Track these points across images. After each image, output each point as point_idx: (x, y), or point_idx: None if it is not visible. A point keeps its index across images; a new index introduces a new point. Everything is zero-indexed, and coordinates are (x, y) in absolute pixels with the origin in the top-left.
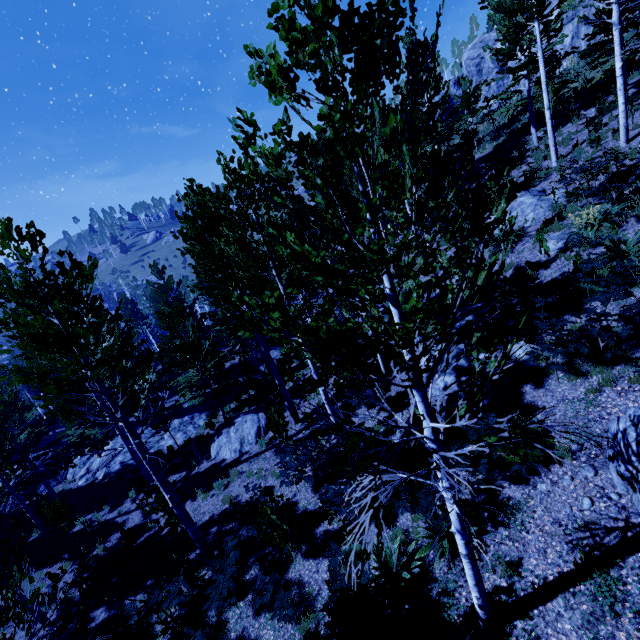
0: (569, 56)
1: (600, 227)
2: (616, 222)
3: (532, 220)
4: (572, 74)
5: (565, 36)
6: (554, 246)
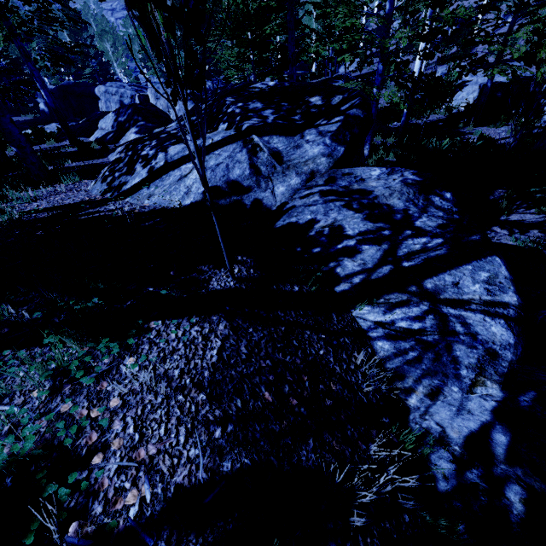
0: None
1: None
2: None
3: None
4: None
5: None
6: None
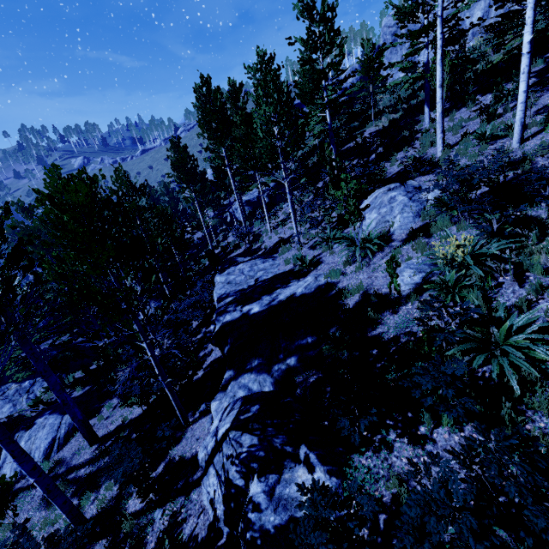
0: (477, 36)
1: (470, 270)
2: (492, 268)
3: (399, 225)
4: (476, 54)
5: (473, 0)
6: (410, 279)
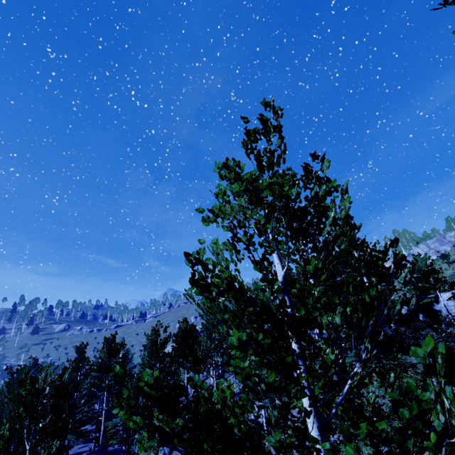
0: None
1: None
2: None
3: None
4: None
5: None
6: None
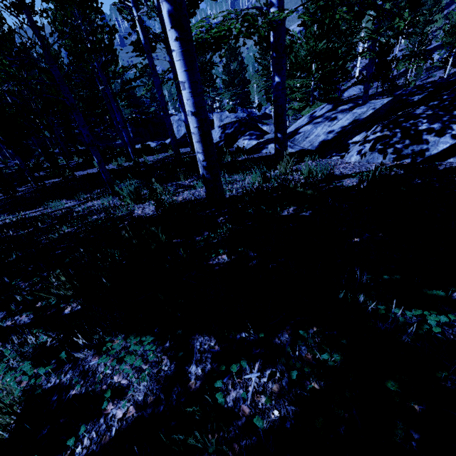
0: None
1: None
2: None
3: None
4: None
5: None
6: None
